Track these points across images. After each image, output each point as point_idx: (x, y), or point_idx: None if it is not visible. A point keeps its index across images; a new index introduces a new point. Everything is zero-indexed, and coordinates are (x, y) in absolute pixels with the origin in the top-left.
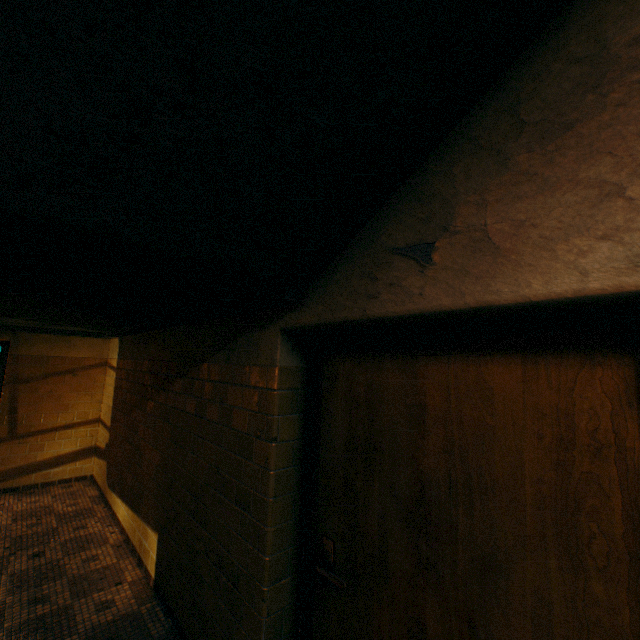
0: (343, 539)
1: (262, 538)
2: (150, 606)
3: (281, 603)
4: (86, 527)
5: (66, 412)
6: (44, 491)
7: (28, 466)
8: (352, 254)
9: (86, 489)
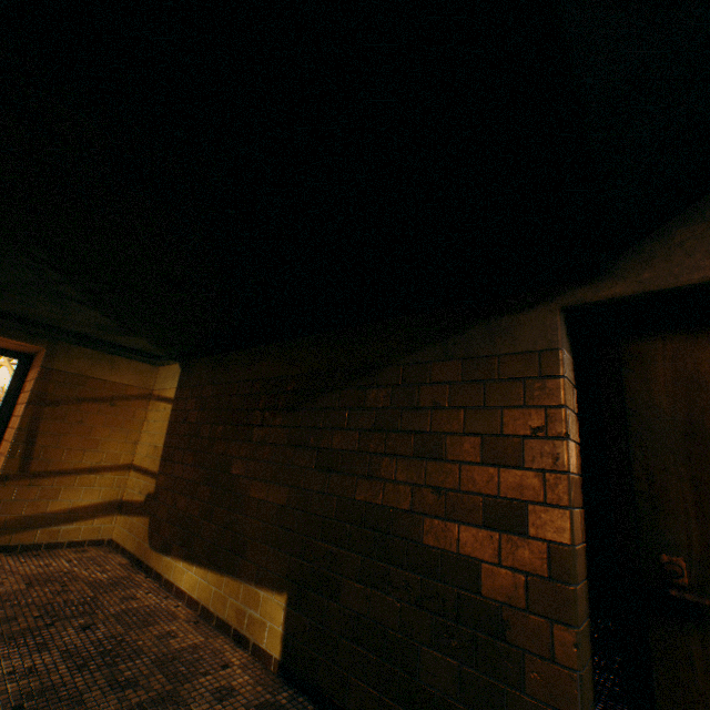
0: (702, 552)
1: (559, 561)
2: (287, 696)
3: (585, 655)
4: (136, 598)
5: (94, 451)
6: (52, 554)
7: (34, 518)
8: (704, 213)
9: (109, 555)
